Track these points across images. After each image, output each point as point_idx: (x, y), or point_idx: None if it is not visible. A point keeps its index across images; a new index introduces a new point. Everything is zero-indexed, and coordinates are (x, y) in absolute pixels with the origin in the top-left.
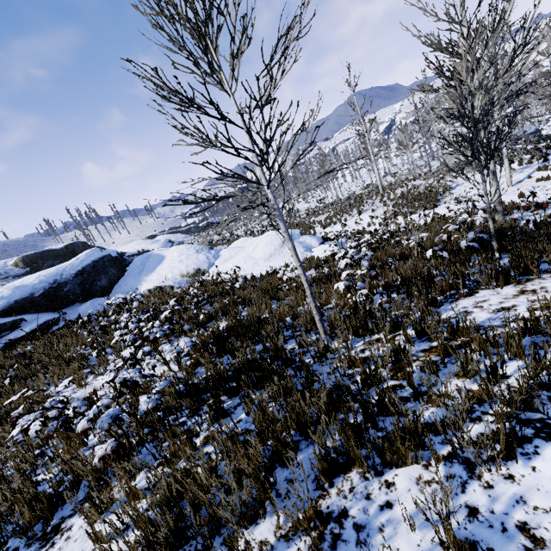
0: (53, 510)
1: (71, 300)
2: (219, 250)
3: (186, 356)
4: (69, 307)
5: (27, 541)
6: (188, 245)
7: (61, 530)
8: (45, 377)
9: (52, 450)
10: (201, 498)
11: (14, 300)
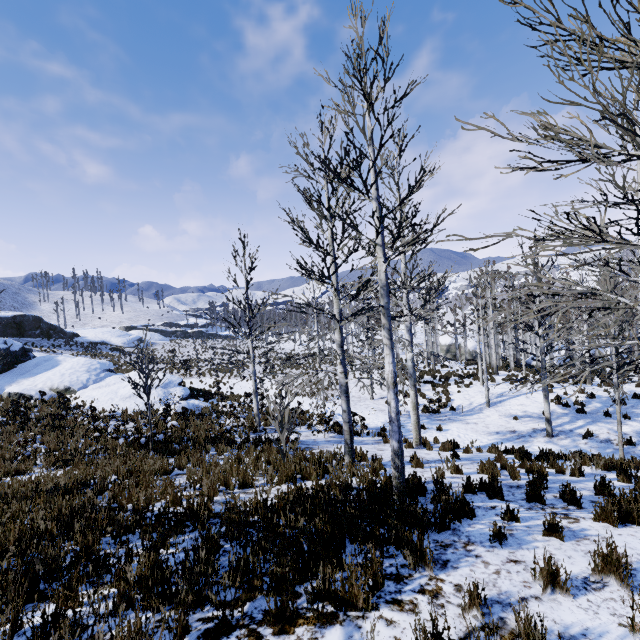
0: None
1: None
2: (110, 375)
3: None
4: None
5: None
6: (89, 361)
7: None
8: None
9: None
10: None
11: None
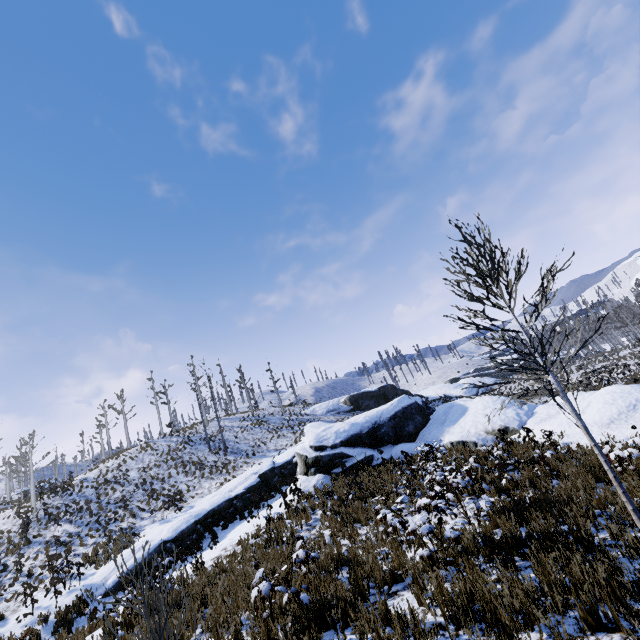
0: (391, 583)
1: (385, 440)
2: (533, 406)
3: (485, 516)
4: (384, 447)
5: (380, 592)
6: (494, 397)
7: (397, 594)
8: (372, 501)
9: (385, 550)
10: (484, 592)
11: (350, 434)
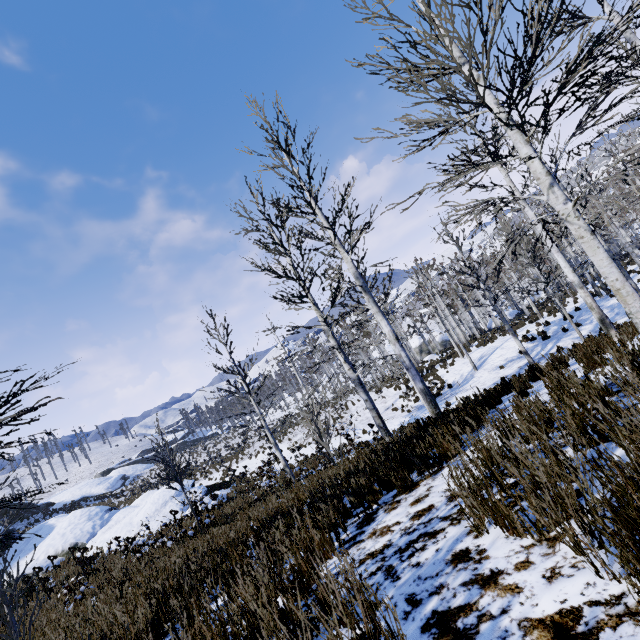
0: None
1: None
2: (115, 512)
3: None
4: None
5: None
6: (86, 510)
7: None
8: None
9: None
10: None
11: None
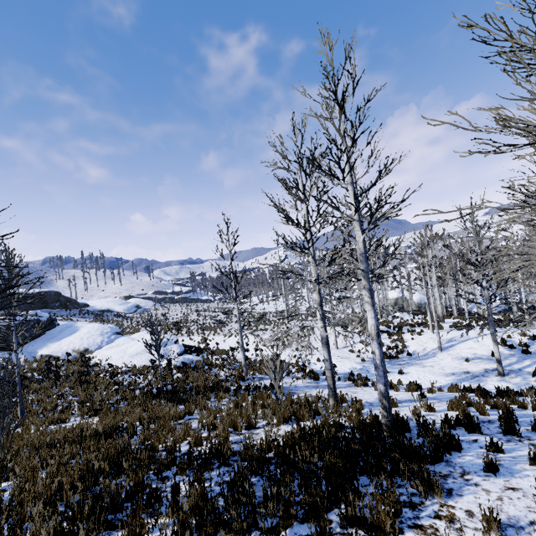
0: None
1: None
2: (119, 337)
3: None
4: None
5: None
6: (101, 326)
7: None
8: None
9: None
10: None
11: None
